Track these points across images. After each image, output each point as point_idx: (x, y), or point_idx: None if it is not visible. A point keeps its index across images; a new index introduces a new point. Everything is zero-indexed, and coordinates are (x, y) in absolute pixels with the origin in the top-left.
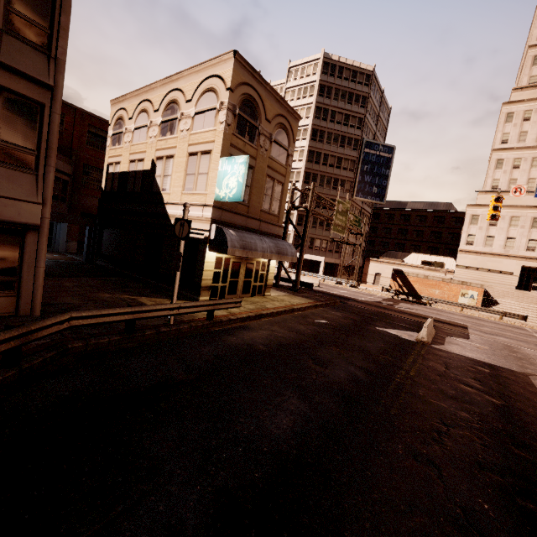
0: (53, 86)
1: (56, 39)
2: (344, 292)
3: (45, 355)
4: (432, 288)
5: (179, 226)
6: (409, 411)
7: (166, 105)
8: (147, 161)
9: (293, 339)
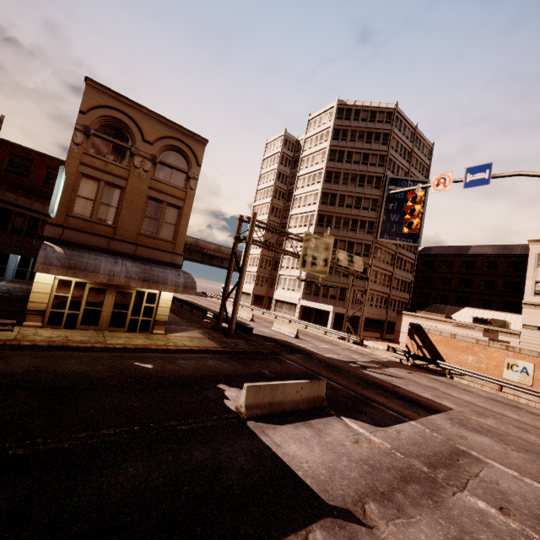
0: None
1: None
2: (323, 346)
3: None
4: (462, 352)
5: None
6: None
7: None
8: None
9: None
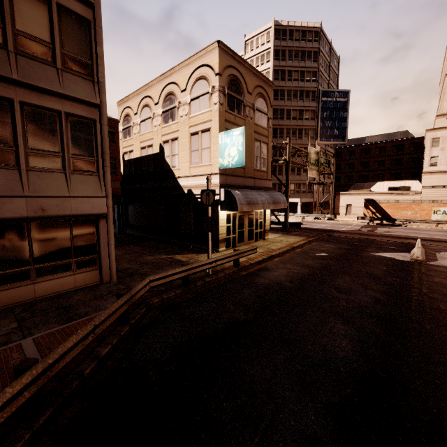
0: (100, 104)
1: (96, 66)
2: (325, 225)
3: (140, 312)
4: (404, 210)
5: (205, 196)
6: (441, 324)
7: (164, 97)
8: (155, 146)
9: (308, 273)
